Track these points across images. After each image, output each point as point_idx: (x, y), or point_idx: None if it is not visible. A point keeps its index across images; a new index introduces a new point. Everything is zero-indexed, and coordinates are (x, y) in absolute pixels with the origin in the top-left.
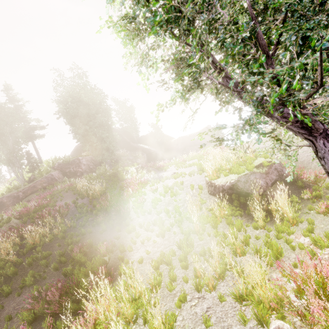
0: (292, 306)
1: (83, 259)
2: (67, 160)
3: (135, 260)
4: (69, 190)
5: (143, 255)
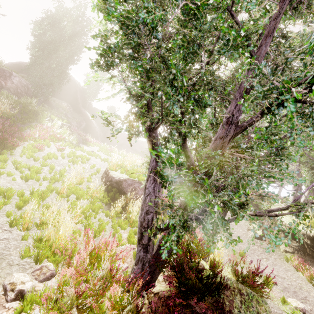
0: (72, 261)
1: None
2: None
3: None
4: None
5: None
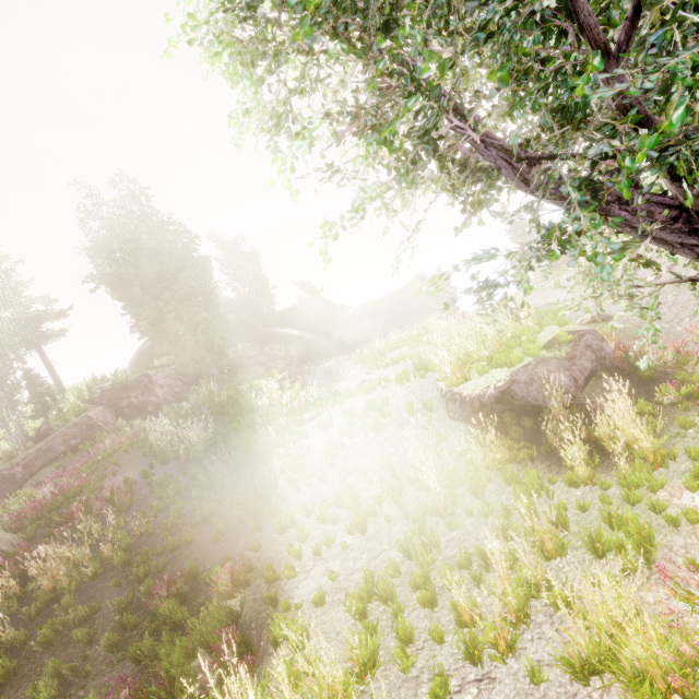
0: None
1: (179, 614)
2: (121, 380)
3: (306, 599)
4: (131, 448)
5: (323, 583)
